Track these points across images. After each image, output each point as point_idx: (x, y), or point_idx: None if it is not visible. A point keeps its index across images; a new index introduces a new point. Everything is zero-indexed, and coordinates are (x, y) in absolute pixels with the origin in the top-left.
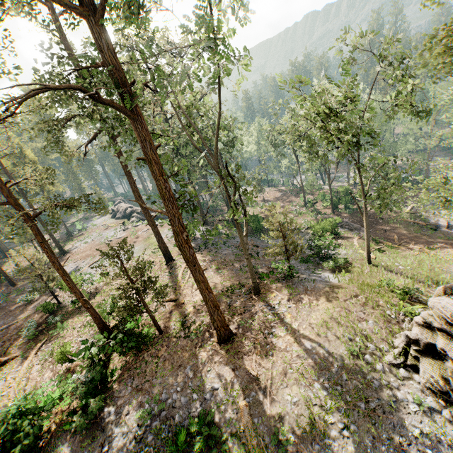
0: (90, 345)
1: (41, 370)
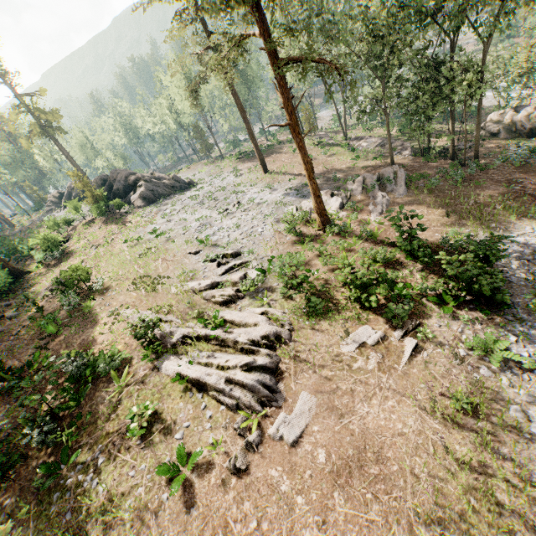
0: None
1: None
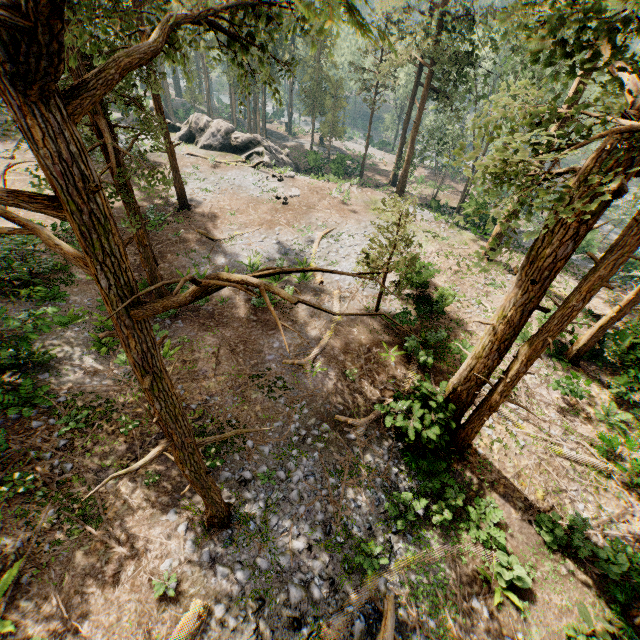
0: (635, 368)
1: (531, 407)
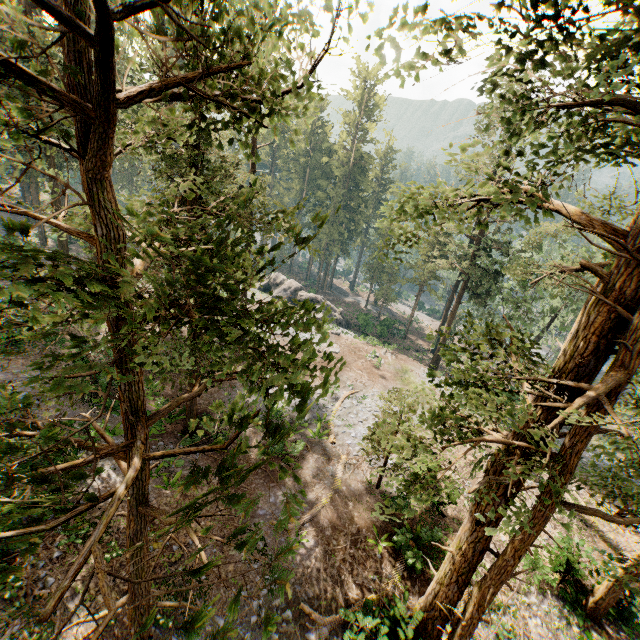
0: None
1: None
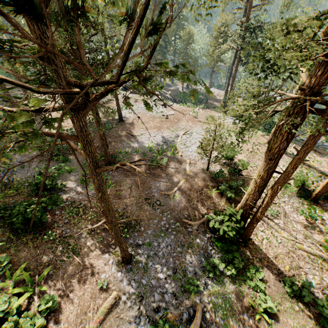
0: None
1: (286, 223)
